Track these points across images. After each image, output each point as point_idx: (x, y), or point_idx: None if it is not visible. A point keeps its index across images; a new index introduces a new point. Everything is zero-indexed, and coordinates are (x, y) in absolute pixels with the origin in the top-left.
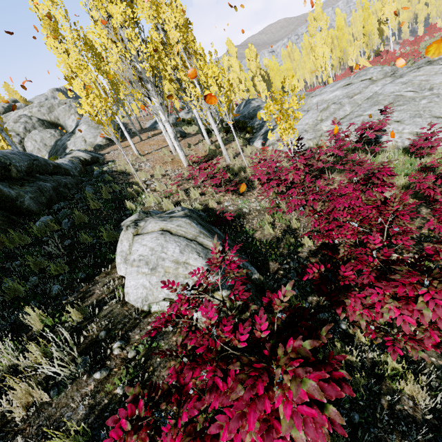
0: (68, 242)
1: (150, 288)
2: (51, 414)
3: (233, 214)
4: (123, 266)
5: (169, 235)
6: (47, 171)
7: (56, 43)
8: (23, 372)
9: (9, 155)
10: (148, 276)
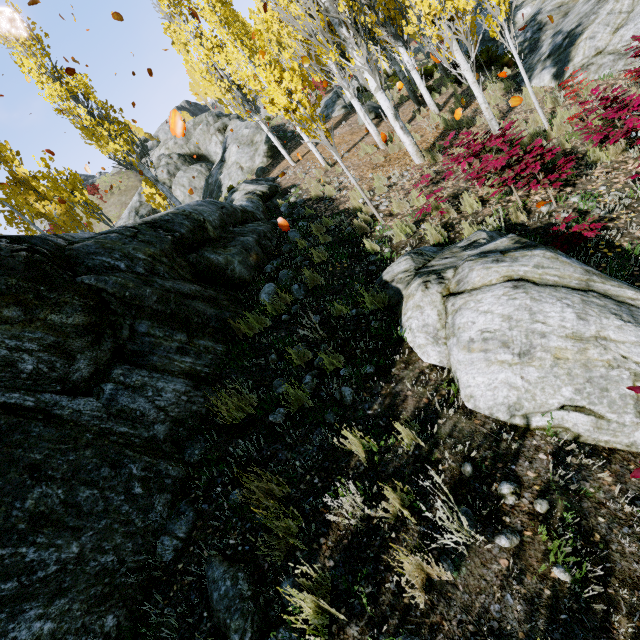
0: (318, 319)
1: (526, 388)
2: (465, 602)
3: (597, 224)
4: (432, 349)
5: (533, 287)
6: (237, 221)
7: (183, 25)
8: (381, 527)
9: (198, 209)
10: (516, 368)
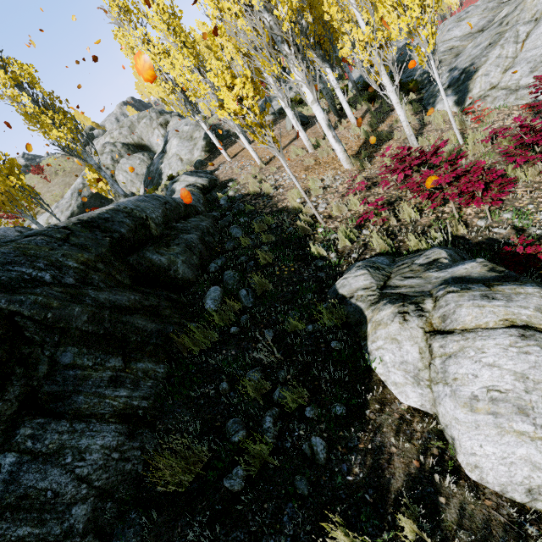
0: (271, 334)
1: None
2: None
3: None
4: (412, 390)
5: None
6: (180, 215)
7: (131, 31)
8: None
9: (140, 205)
10: (541, 444)
